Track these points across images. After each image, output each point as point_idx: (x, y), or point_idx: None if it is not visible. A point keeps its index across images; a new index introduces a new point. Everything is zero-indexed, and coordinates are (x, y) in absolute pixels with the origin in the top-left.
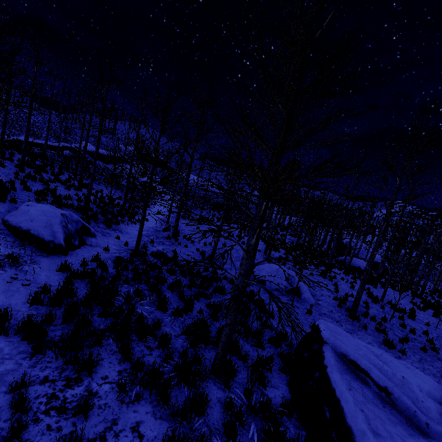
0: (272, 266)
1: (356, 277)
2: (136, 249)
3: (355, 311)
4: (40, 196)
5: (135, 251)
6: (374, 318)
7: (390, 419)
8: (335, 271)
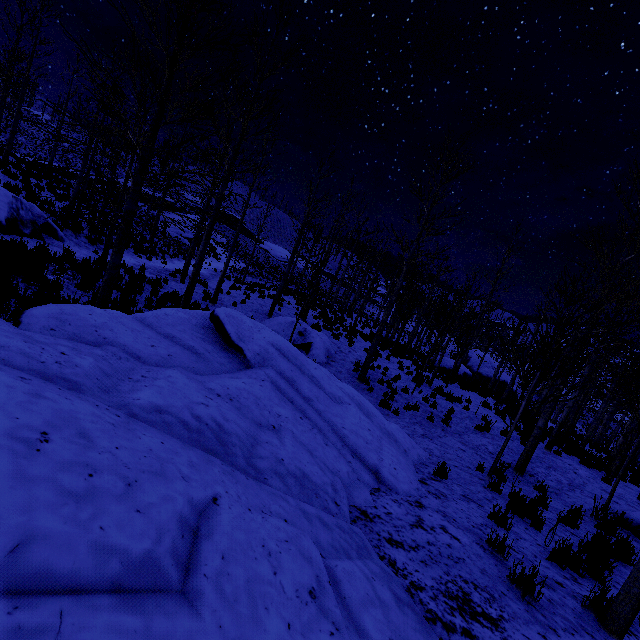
0: (288, 318)
1: (426, 369)
2: (102, 257)
3: (364, 371)
4: (9, 189)
5: (101, 258)
6: (391, 385)
7: (196, 330)
8: (404, 361)
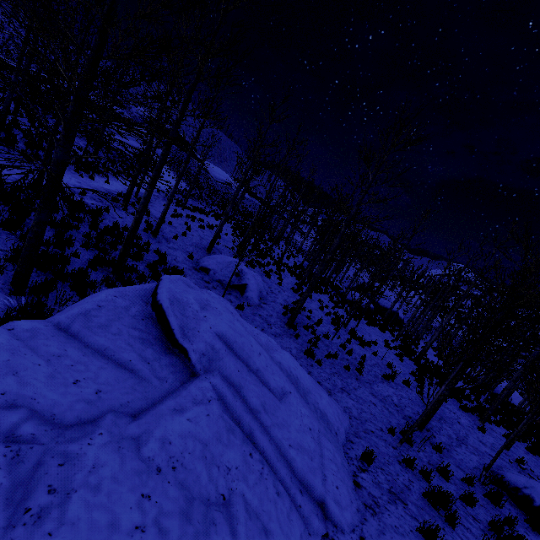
0: (226, 258)
1: (340, 306)
2: (37, 182)
3: (293, 318)
4: None
5: (35, 183)
6: (315, 331)
7: (134, 325)
8: (322, 296)
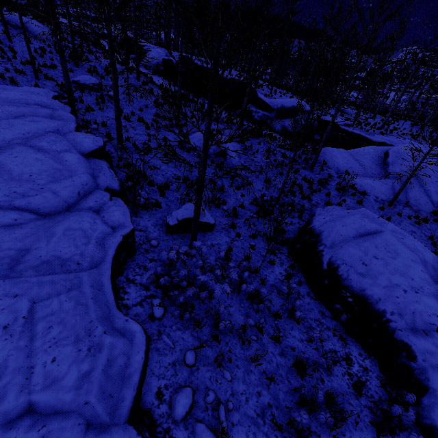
0: None
1: None
2: None
3: None
4: None
5: None
6: None
7: None
8: None
